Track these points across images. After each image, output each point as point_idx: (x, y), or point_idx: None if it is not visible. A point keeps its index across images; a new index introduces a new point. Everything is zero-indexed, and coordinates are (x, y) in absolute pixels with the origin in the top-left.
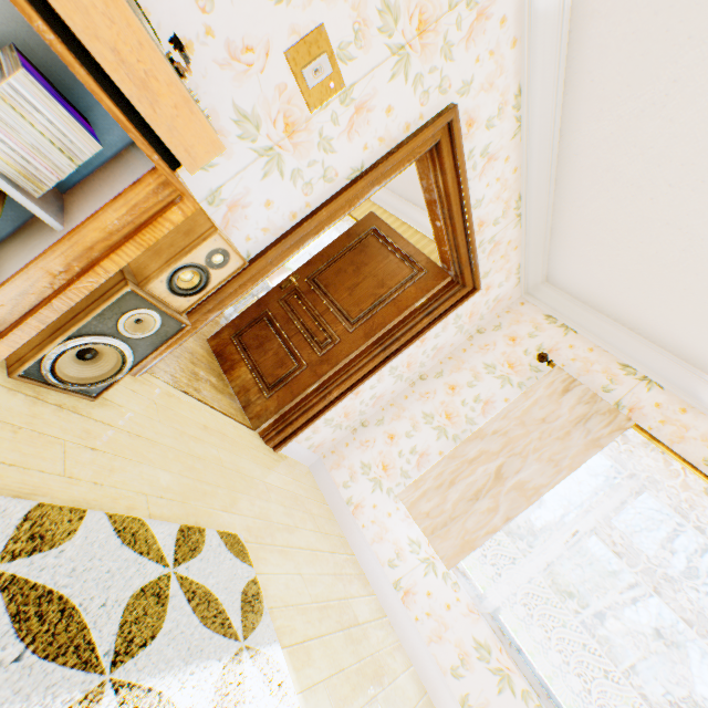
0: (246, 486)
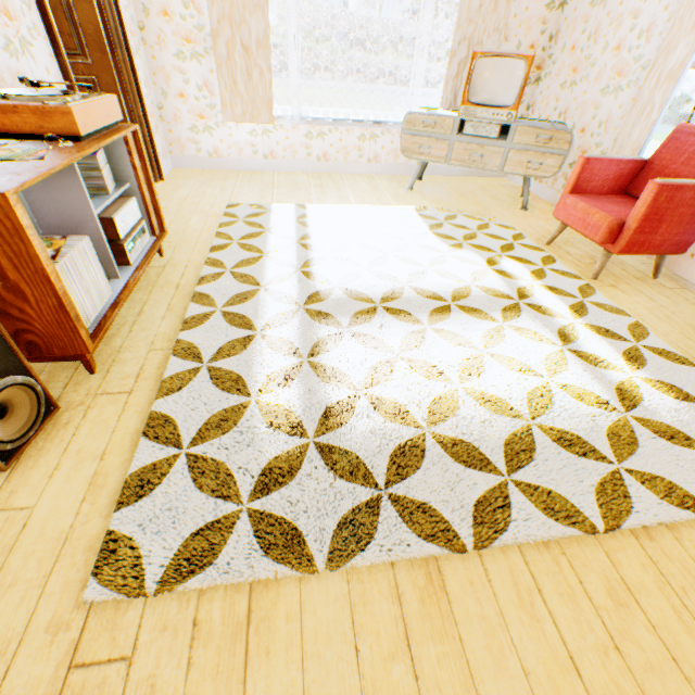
0: (197, 199)
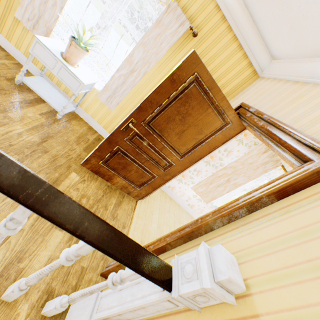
0: None
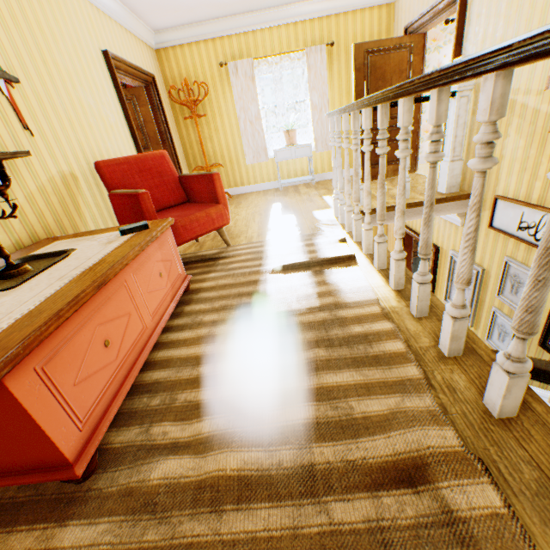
0: None
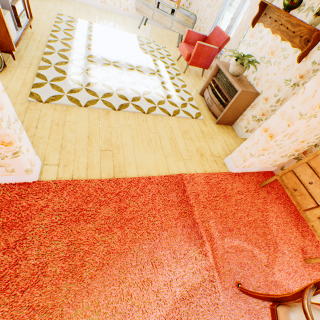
0: (43, 7)
